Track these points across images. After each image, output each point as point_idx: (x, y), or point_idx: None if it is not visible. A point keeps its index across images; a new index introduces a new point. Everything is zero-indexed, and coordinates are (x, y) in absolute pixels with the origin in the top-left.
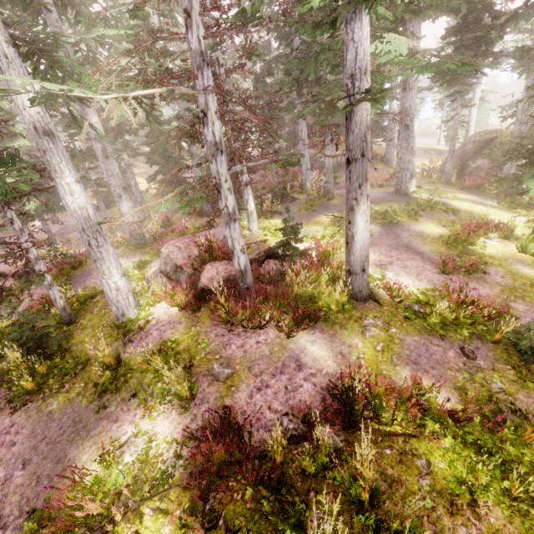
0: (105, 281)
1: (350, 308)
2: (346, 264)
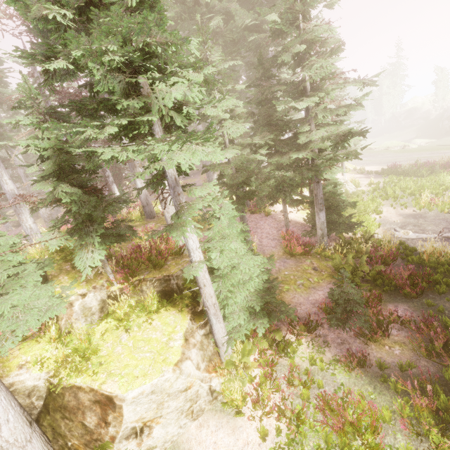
0: (24, 224)
1: (143, 220)
2: (141, 203)
